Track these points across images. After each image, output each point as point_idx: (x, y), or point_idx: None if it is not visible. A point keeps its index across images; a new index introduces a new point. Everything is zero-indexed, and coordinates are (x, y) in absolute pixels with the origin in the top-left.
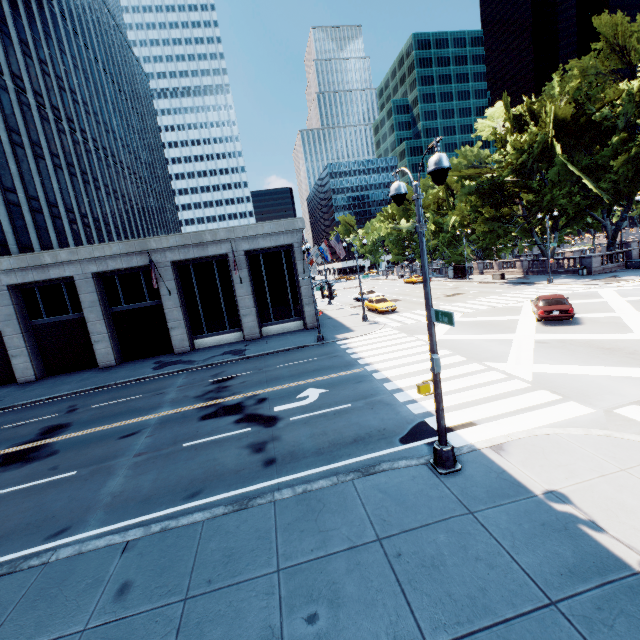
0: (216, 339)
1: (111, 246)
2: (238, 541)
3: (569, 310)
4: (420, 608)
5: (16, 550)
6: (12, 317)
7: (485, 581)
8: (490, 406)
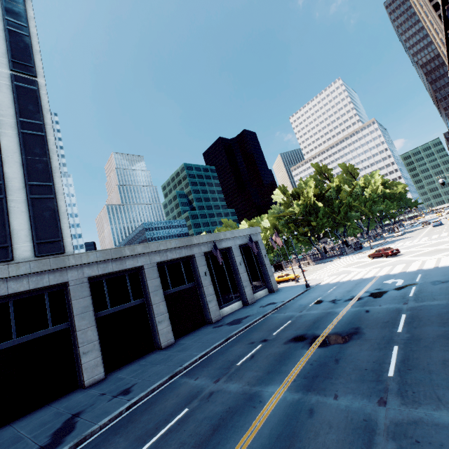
0: (228, 308)
1: (170, 242)
2: None
3: (398, 249)
4: None
5: None
6: (88, 308)
7: None
8: None
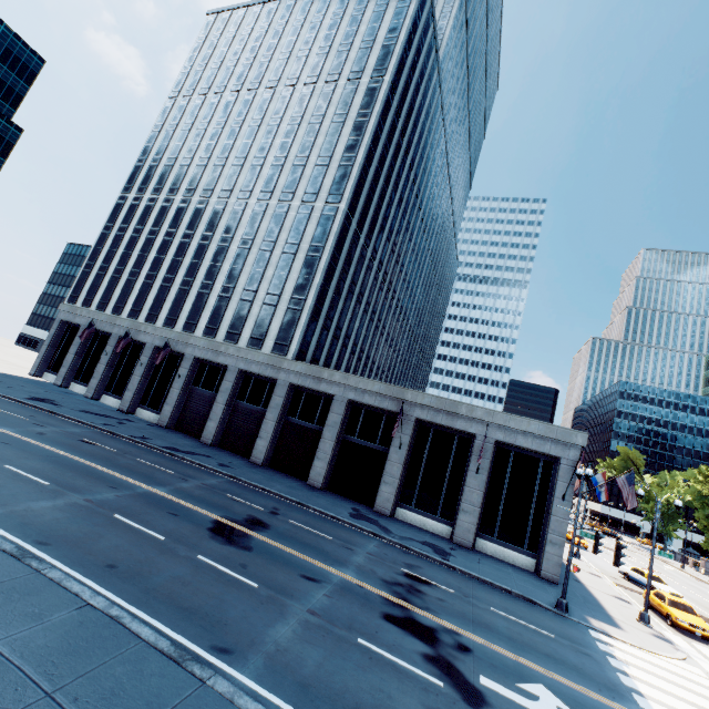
0: (420, 519)
1: (375, 383)
2: None
3: None
4: None
5: (189, 636)
6: (278, 407)
7: None
8: None
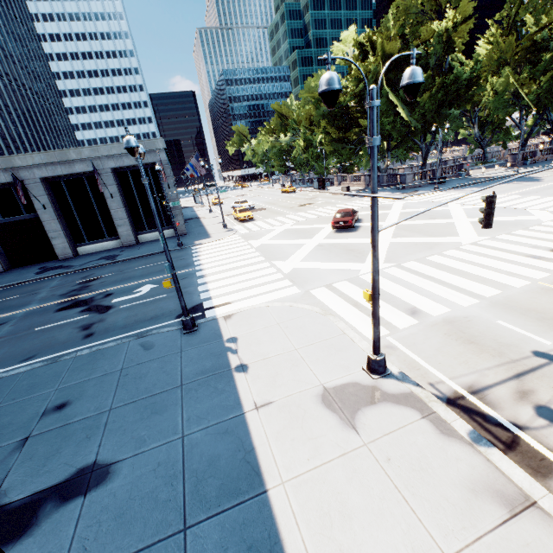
0: (97, 246)
1: None
2: (41, 379)
3: (349, 221)
4: (119, 395)
5: None
6: None
7: (159, 381)
8: (248, 292)
